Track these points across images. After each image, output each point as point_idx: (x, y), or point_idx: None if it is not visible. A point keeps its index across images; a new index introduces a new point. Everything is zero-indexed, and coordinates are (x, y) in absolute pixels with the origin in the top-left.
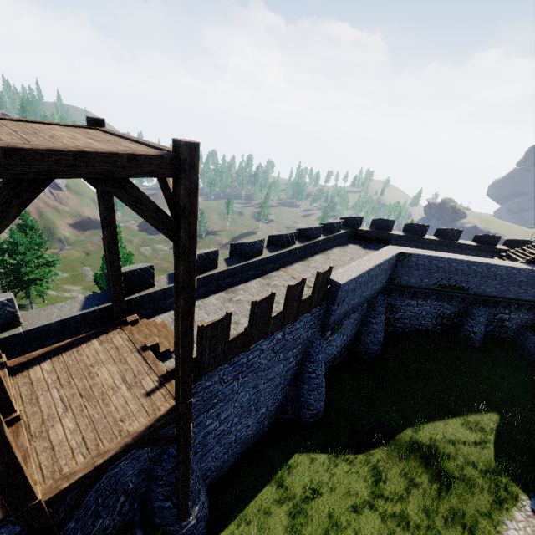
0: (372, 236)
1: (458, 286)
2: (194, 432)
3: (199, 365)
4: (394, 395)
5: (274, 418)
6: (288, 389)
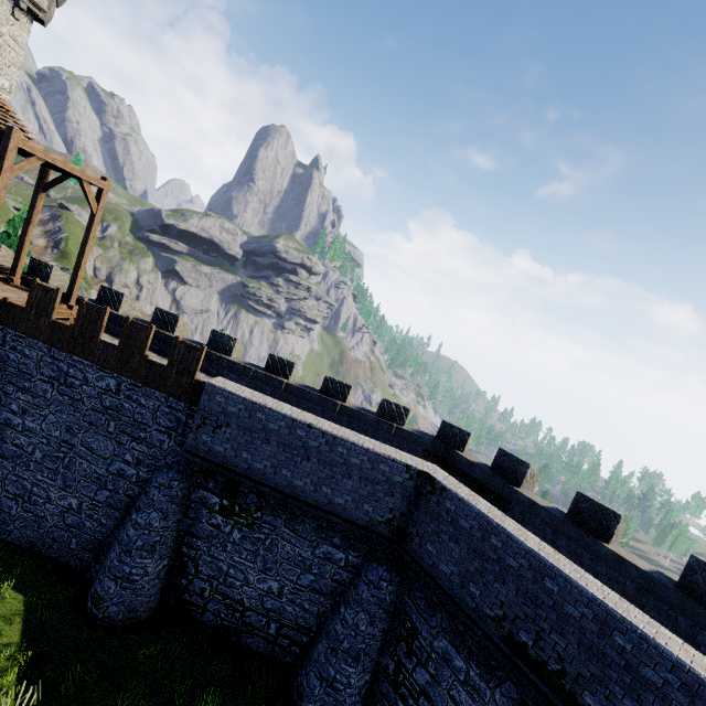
0: (474, 474)
1: (571, 689)
2: (2, 400)
3: (24, 317)
4: None
5: (89, 559)
6: (119, 521)
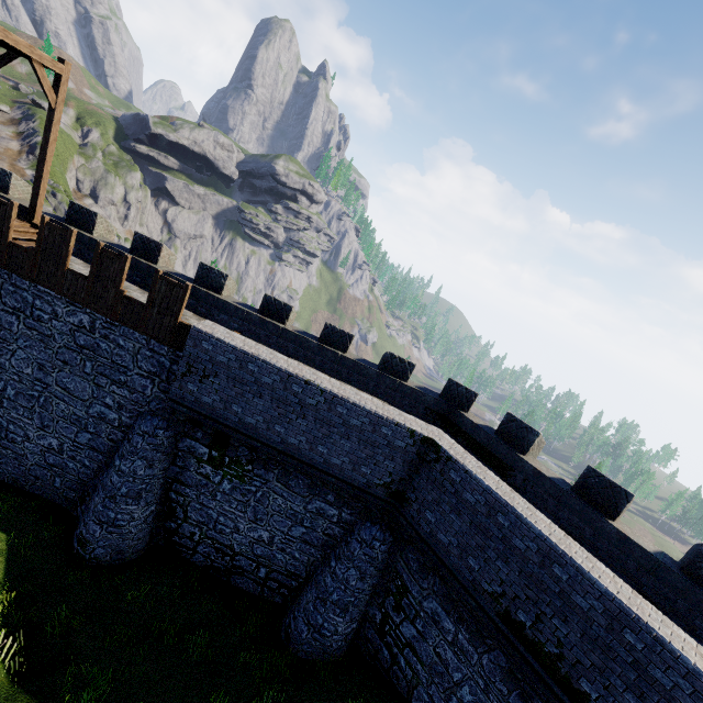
0: (477, 437)
1: (567, 673)
2: None
3: None
4: (174, 699)
5: (75, 498)
6: (103, 464)
